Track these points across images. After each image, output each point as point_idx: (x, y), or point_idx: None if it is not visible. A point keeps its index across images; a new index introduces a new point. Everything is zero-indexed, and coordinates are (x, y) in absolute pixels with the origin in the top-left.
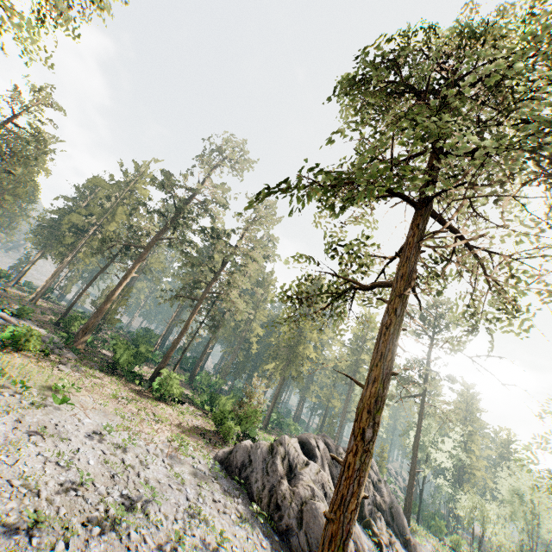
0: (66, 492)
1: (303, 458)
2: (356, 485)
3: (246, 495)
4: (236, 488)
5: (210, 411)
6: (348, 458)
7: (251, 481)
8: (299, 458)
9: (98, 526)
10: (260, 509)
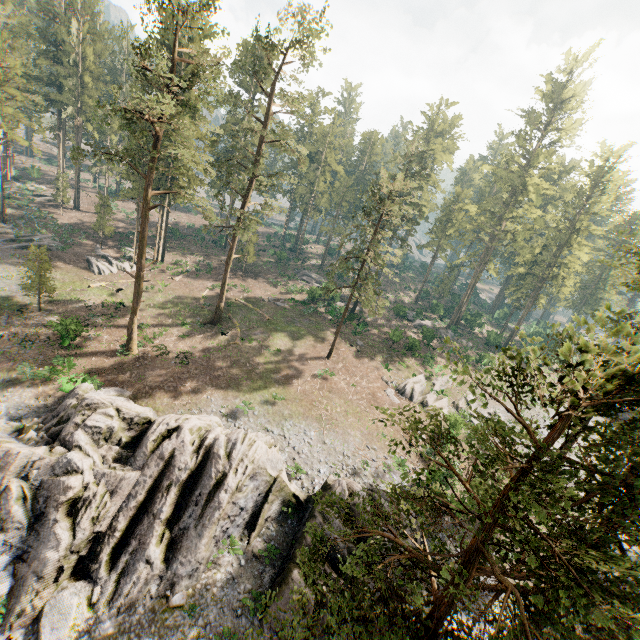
0: None
1: None
2: None
3: None
4: None
5: None
6: None
7: None
8: None
9: None
10: None
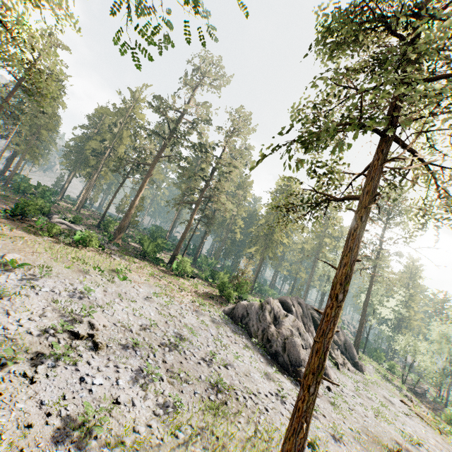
0: (145, 330)
1: (283, 312)
2: (332, 325)
3: (246, 334)
4: (240, 330)
5: (211, 283)
6: (327, 310)
7: (249, 326)
8: (281, 312)
9: (167, 347)
10: (257, 341)
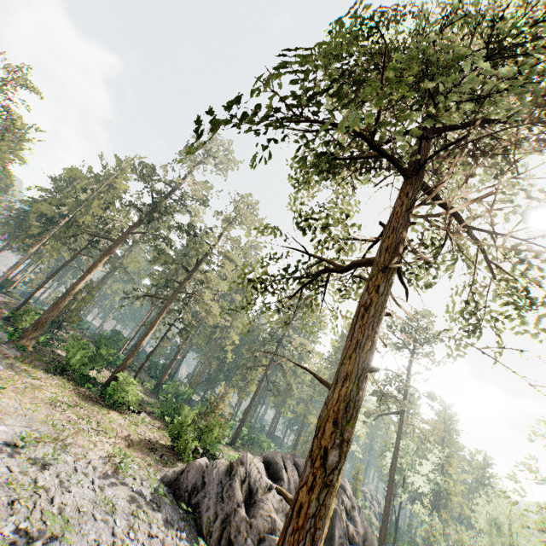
0: None
1: (266, 481)
2: (308, 542)
3: (193, 526)
4: (183, 517)
5: (171, 423)
6: (300, 495)
7: (201, 509)
8: (262, 481)
9: None
10: (207, 545)
